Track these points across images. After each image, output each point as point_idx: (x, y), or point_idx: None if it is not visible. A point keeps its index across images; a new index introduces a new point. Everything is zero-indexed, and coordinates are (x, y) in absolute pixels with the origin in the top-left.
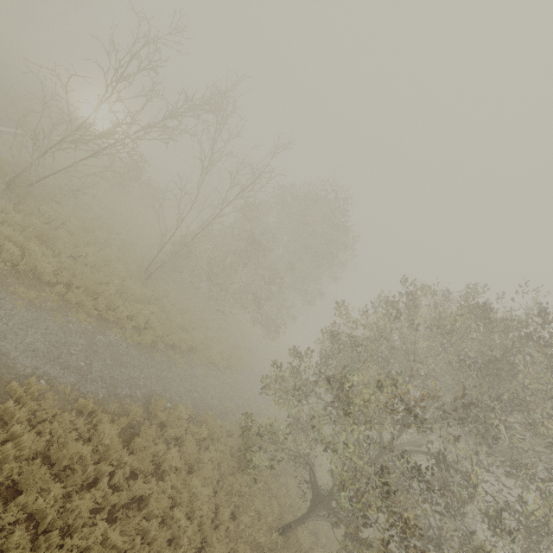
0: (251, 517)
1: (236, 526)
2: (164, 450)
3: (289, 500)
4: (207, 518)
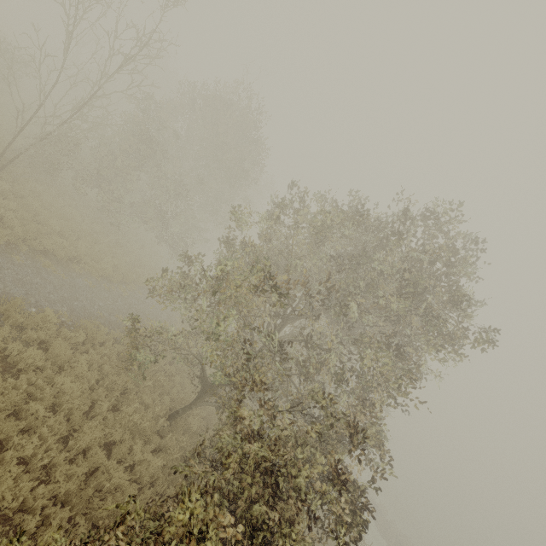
0: (137, 409)
1: (115, 416)
2: (21, 351)
3: (183, 395)
4: (81, 411)
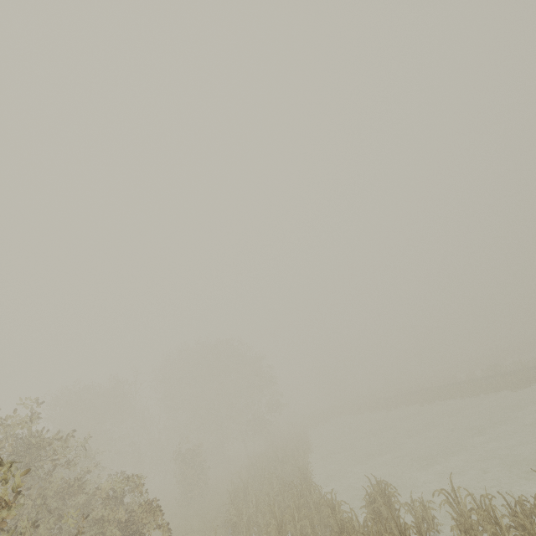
0: None
1: None
2: None
3: None
4: None
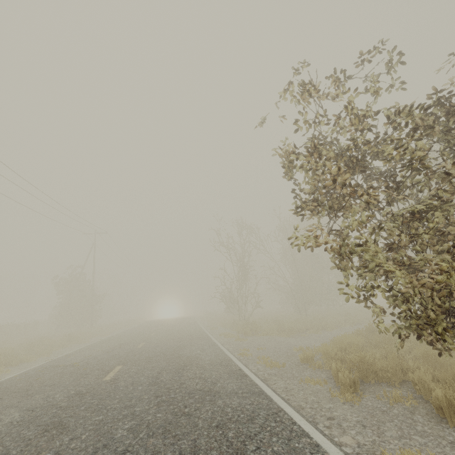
0: None
1: None
2: None
3: None
4: None
